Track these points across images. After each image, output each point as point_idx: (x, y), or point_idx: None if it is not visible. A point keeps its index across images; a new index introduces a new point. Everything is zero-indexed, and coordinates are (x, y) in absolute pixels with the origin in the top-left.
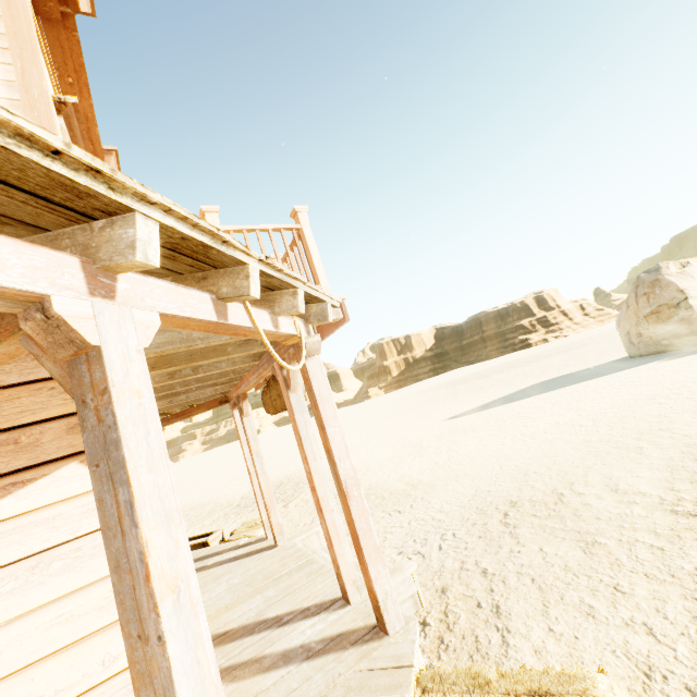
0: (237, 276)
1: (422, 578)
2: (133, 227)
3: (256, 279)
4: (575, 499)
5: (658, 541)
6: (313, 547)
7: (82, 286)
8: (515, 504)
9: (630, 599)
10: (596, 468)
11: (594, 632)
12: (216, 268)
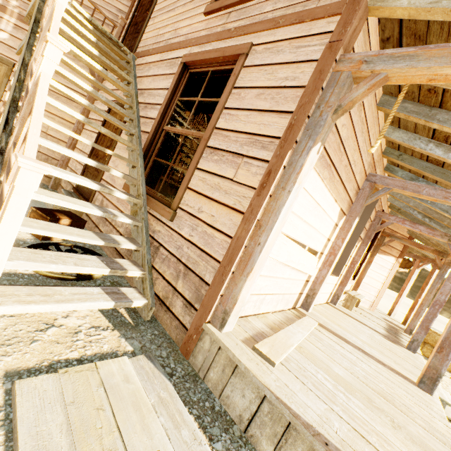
0: None
1: None
2: None
3: None
4: None
5: None
6: None
7: None
8: None
9: None
10: None
11: None
12: None
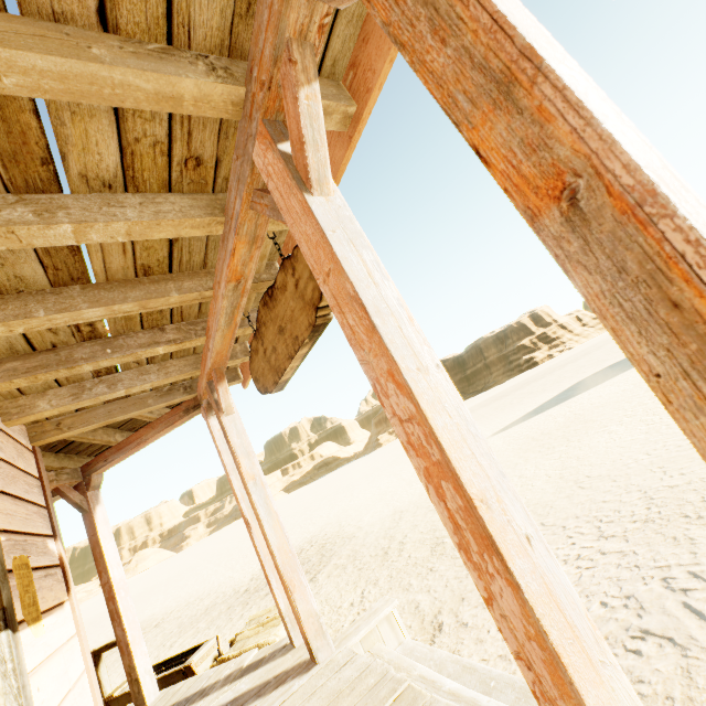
0: None
1: None
2: None
3: None
4: None
5: None
6: (389, 653)
7: None
8: None
9: None
10: None
11: None
12: None
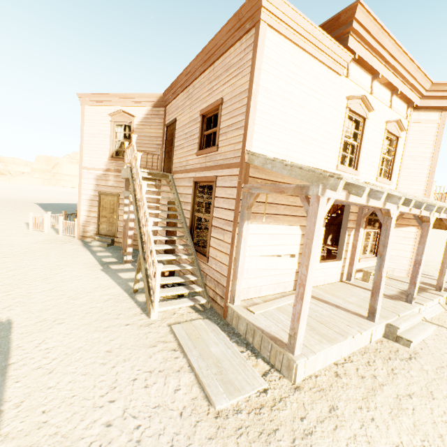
0: None
1: None
2: None
3: None
4: None
5: None
6: None
7: None
8: None
9: None
10: None
11: None
12: None
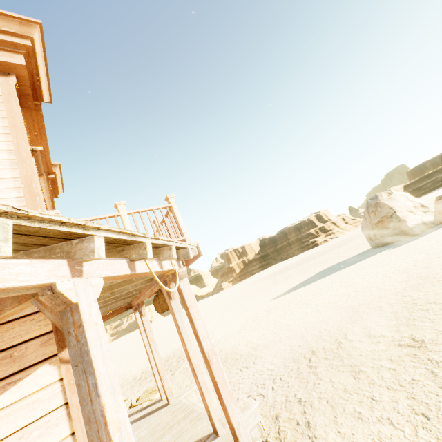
0: (140, 248)
1: (263, 411)
2: (93, 242)
3: (150, 248)
4: (348, 344)
5: (392, 365)
6: (193, 401)
7: (68, 274)
8: (315, 352)
9: (379, 404)
10: (358, 323)
11: (362, 428)
12: (128, 245)
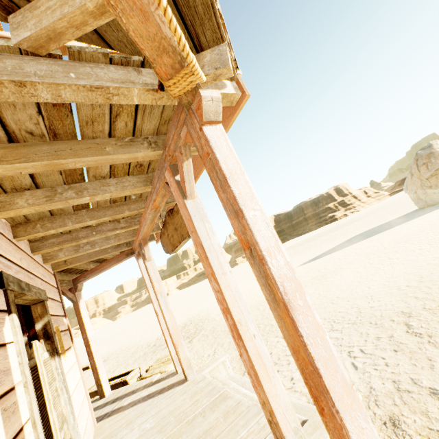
0: None
1: None
2: None
3: None
4: None
5: None
6: (221, 378)
7: None
8: (411, 314)
9: None
10: None
11: None
12: None
